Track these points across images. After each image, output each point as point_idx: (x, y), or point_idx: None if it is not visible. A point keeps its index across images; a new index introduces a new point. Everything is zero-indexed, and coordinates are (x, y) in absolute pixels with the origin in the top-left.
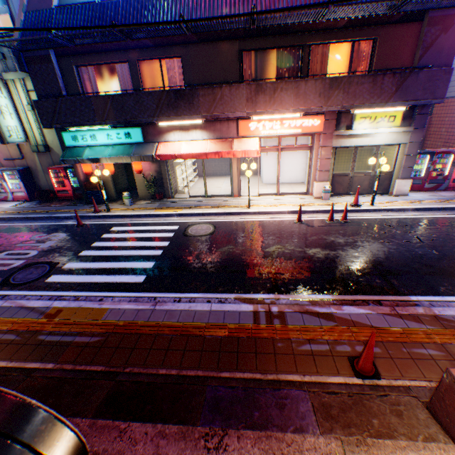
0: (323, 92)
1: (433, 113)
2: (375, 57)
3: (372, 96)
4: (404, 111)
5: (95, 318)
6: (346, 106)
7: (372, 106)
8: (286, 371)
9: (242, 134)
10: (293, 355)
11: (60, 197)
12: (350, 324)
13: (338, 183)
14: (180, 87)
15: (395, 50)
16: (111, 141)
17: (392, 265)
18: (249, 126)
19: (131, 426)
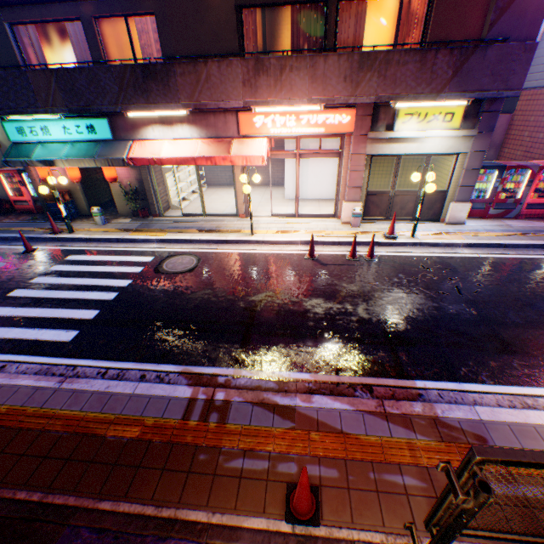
0: (351, 74)
1: (516, 109)
2: (431, 23)
3: (419, 82)
4: (467, 106)
5: None
6: (382, 97)
7: (419, 97)
8: (192, 504)
9: (245, 132)
10: (214, 476)
11: (19, 210)
12: (313, 427)
13: (373, 205)
14: (150, 60)
15: (461, 13)
16: (70, 137)
17: (409, 329)
18: (254, 122)
19: None
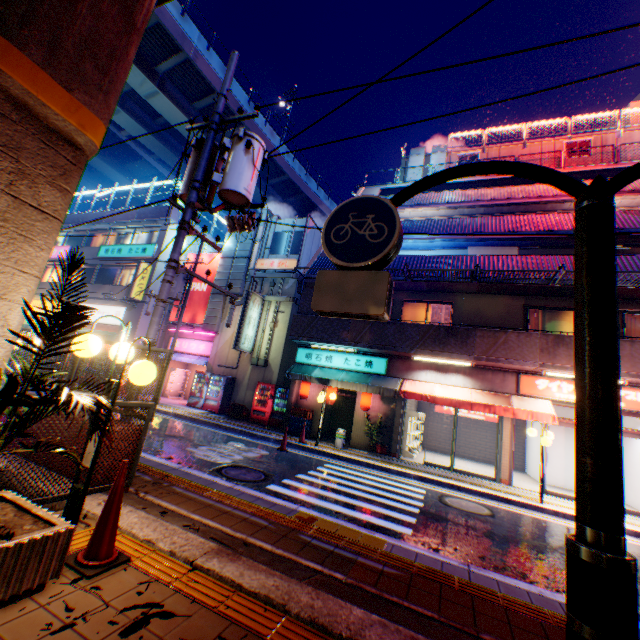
0: None
1: None
2: None
3: None
4: None
5: (373, 544)
6: None
7: None
8: None
9: (524, 390)
10: None
11: (252, 418)
12: None
13: None
14: (453, 324)
15: None
16: (347, 366)
17: None
18: (536, 383)
19: None
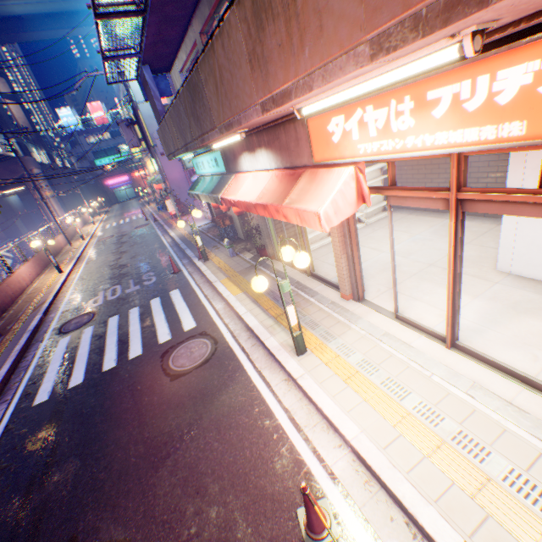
0: None
1: None
2: None
3: None
4: None
5: None
6: None
7: None
8: None
9: (319, 154)
10: None
11: None
12: None
13: None
14: (190, 73)
15: None
16: (211, 170)
17: None
18: (329, 132)
19: None
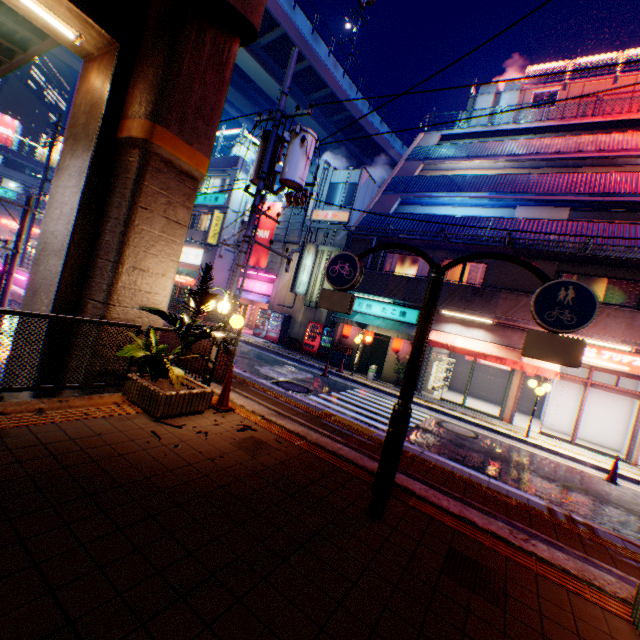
0: None
1: None
2: None
3: None
4: None
5: (366, 431)
6: None
7: None
8: (599, 559)
9: None
10: (610, 556)
11: (303, 349)
12: None
13: None
14: (481, 285)
15: None
16: (383, 314)
17: None
18: None
19: (432, 490)
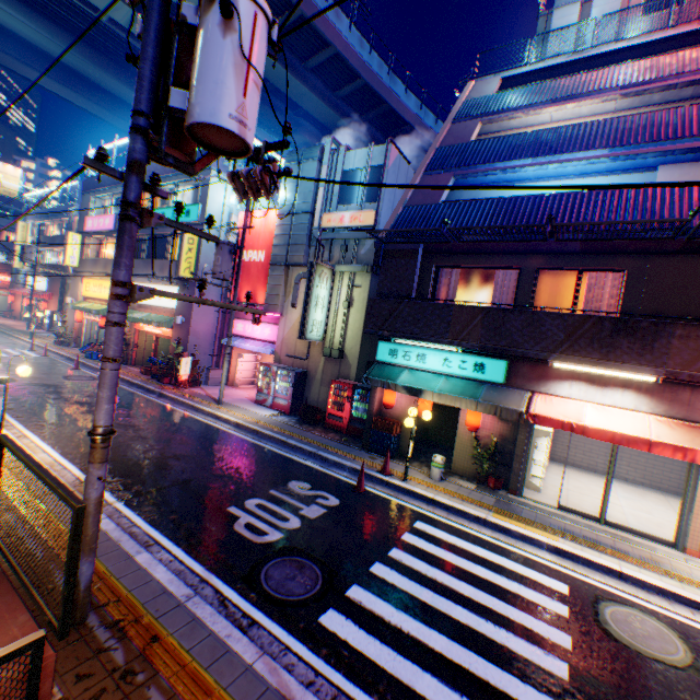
0: None
1: None
2: None
3: None
4: None
5: None
6: None
7: None
8: None
9: None
10: None
11: (327, 423)
12: None
13: None
14: (629, 314)
15: None
16: (446, 369)
17: None
18: None
19: None
